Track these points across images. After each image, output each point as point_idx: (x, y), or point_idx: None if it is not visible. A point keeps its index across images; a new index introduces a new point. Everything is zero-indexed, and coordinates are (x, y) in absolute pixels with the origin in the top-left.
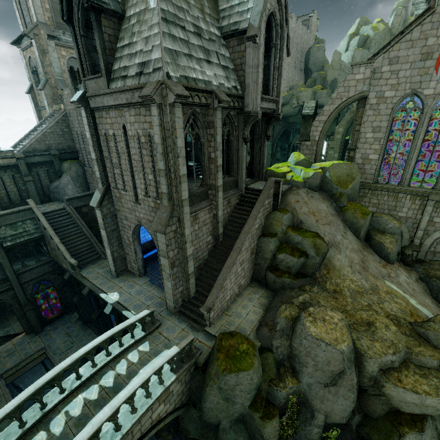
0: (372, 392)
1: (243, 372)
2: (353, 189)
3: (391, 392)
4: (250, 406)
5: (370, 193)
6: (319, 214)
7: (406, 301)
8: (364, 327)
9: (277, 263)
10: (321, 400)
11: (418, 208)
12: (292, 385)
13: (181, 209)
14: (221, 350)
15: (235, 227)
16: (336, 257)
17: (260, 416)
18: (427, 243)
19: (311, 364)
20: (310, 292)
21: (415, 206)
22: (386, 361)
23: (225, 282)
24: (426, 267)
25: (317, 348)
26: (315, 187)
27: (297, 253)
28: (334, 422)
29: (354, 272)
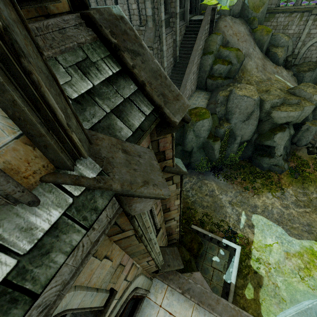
0: (265, 120)
1: (206, 119)
2: (262, 13)
3: (274, 115)
4: (207, 138)
5: (272, 17)
6: (239, 34)
7: (285, 83)
8: (264, 93)
9: (213, 73)
10: (240, 130)
11: (302, 24)
12: (227, 125)
13: (160, 29)
14: (192, 114)
15: (186, 51)
16: (248, 63)
17: (212, 141)
18: (302, 51)
19: (237, 111)
20: (233, 86)
21: (301, 23)
22: (274, 102)
23: (187, 84)
24: (298, 67)
25: (242, 101)
26: (237, 14)
27: (226, 63)
28: (244, 140)
29: (258, 72)
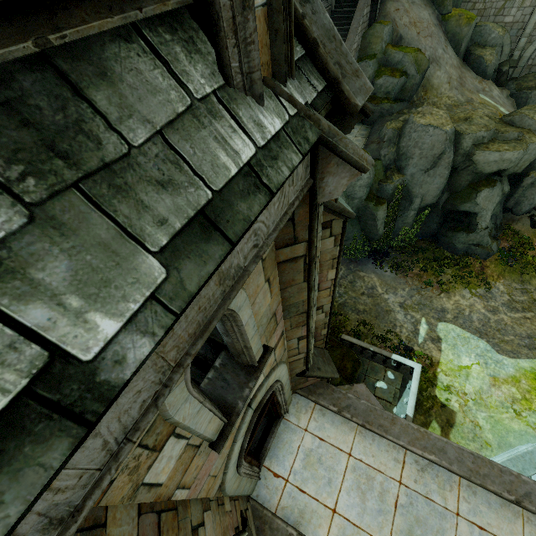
0: (462, 168)
1: None
2: None
3: (479, 158)
4: (366, 200)
5: None
6: (421, 24)
7: (496, 109)
8: (461, 122)
9: (375, 92)
10: (420, 186)
11: (529, 5)
12: (399, 178)
13: None
14: None
15: None
16: (435, 75)
17: (373, 204)
18: (527, 54)
19: (417, 154)
20: (409, 113)
21: (527, 3)
22: (479, 136)
23: None
24: (520, 82)
25: (426, 135)
26: None
27: (397, 73)
28: (426, 204)
29: (451, 89)
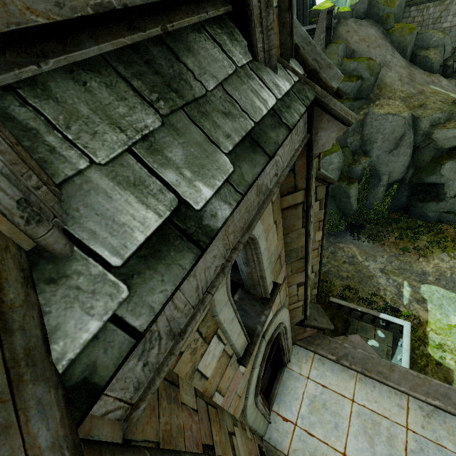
0: (423, 146)
1: (334, 153)
2: (399, 7)
3: (438, 136)
4: (338, 181)
5: (415, 10)
6: (369, 39)
7: (447, 95)
8: (416, 109)
9: None
10: (386, 165)
11: None
12: (366, 160)
13: None
14: None
15: None
16: (387, 75)
17: (345, 184)
18: None
19: (380, 138)
20: (368, 108)
21: None
22: (435, 118)
23: None
24: None
25: (386, 122)
26: (363, 13)
27: (354, 78)
28: (394, 180)
29: (403, 85)
